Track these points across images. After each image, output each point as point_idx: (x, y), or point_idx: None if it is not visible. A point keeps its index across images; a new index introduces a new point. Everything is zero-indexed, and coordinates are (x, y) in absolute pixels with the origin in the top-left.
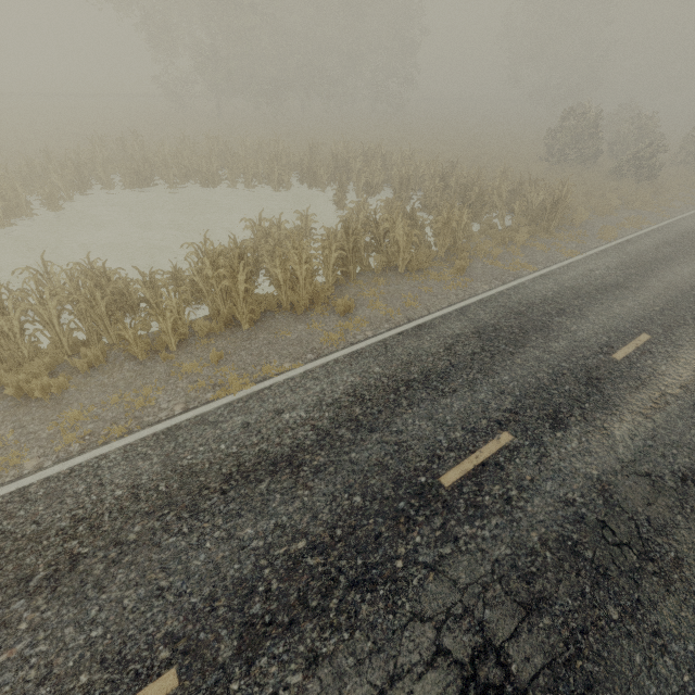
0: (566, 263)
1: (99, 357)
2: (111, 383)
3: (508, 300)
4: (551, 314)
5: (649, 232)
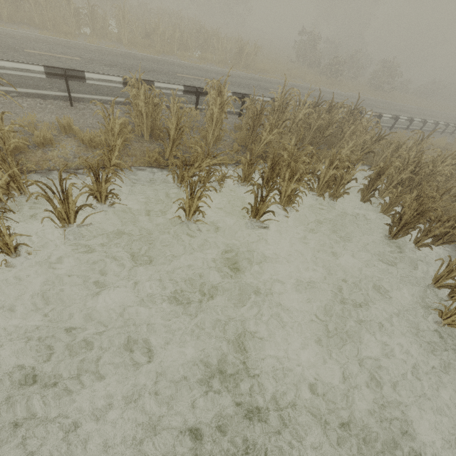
0: (220, 69)
1: None
2: None
3: (162, 59)
4: (173, 65)
5: (292, 82)
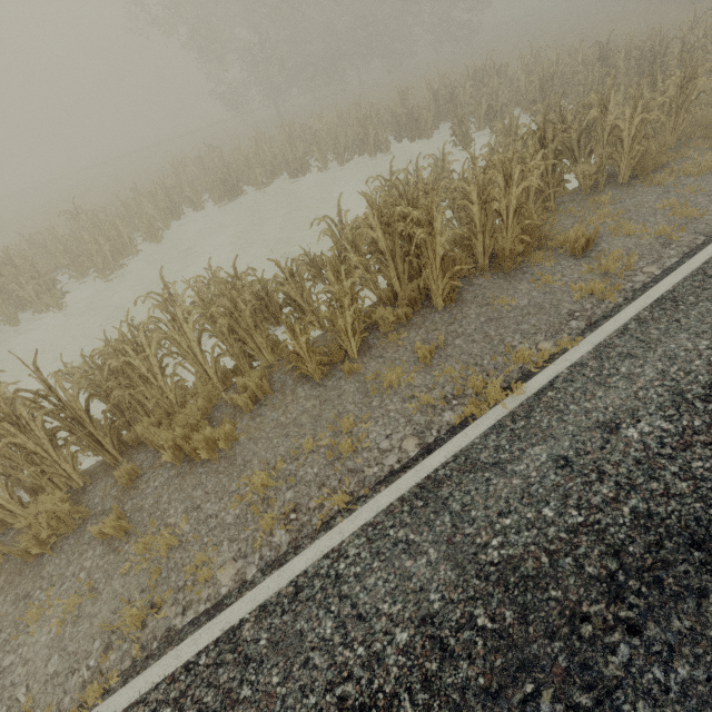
0: None
1: (262, 387)
2: (290, 422)
3: None
4: None
5: None
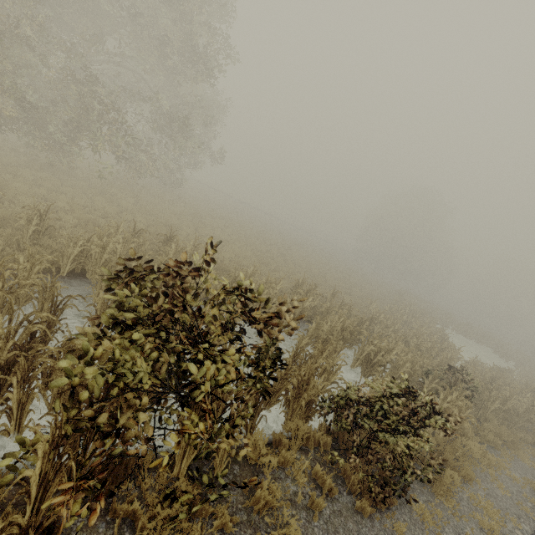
0: None
1: None
2: None
3: None
4: None
5: None
